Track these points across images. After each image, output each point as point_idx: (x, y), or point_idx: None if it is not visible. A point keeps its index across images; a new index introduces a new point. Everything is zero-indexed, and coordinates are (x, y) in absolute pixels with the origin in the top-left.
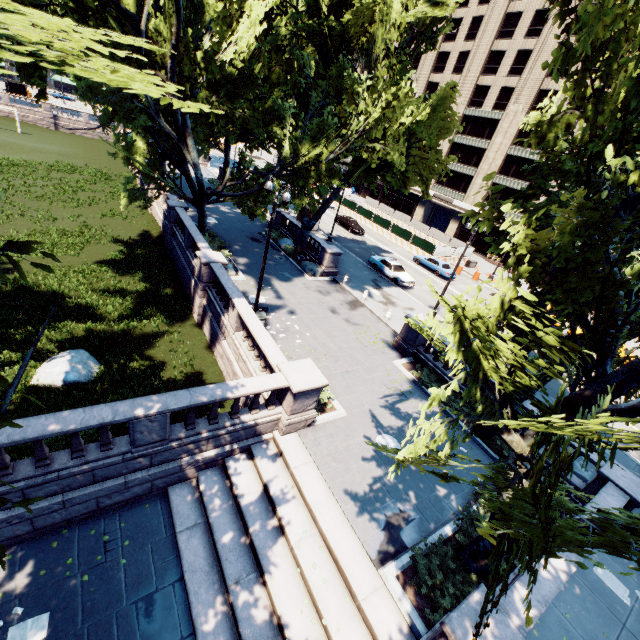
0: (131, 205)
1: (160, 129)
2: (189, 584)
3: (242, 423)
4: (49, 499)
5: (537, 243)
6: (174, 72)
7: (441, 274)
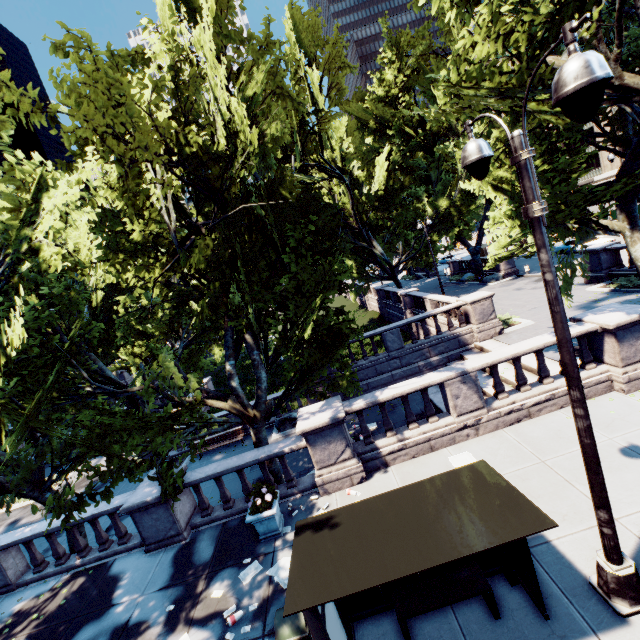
0: (358, 313)
1: (358, 250)
2: (439, 406)
3: (446, 337)
4: (361, 383)
5: (531, 127)
6: (355, 215)
7: None
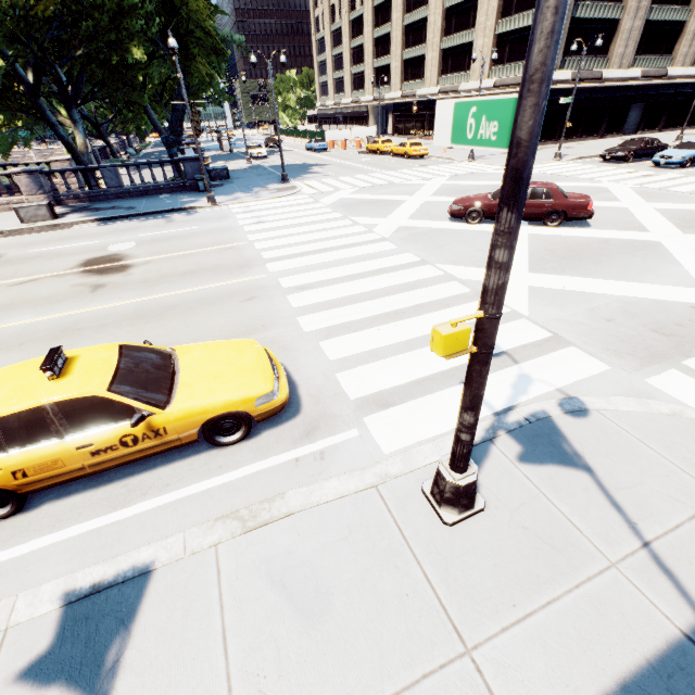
0: None
1: None
2: None
3: None
4: None
5: None
6: None
7: (314, 149)
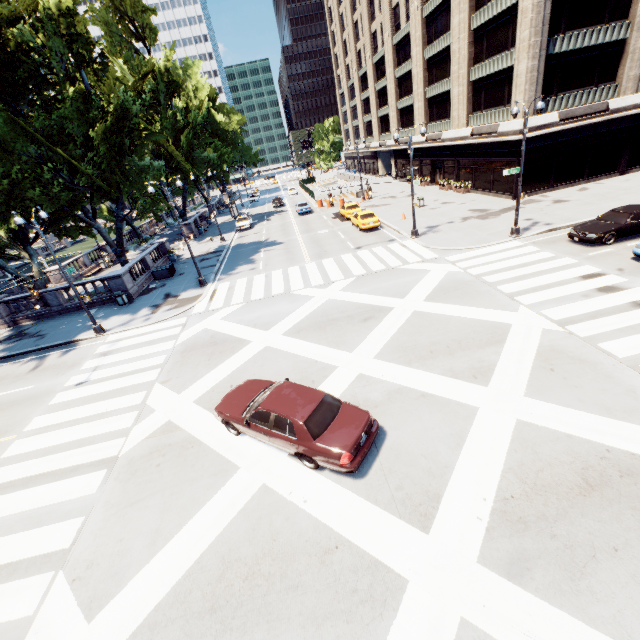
0: None
1: None
2: None
3: None
4: None
5: None
6: None
7: (297, 212)
